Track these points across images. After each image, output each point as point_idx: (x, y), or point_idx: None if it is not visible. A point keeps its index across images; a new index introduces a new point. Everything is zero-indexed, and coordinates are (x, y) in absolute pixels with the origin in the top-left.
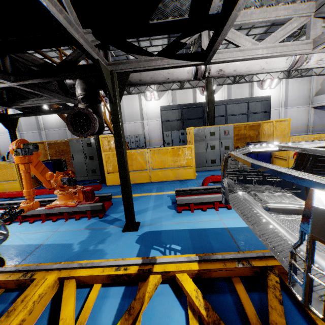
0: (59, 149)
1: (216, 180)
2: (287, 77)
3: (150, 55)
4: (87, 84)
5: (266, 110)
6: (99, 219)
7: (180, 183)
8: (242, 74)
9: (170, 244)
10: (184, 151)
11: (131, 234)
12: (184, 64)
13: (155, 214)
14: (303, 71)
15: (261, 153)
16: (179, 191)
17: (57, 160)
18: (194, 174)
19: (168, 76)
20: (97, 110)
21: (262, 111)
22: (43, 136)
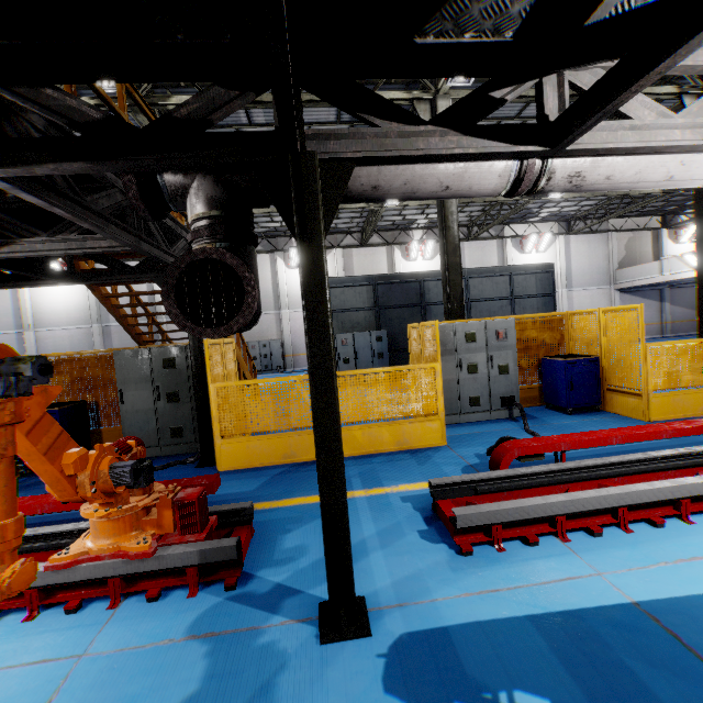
0: (83, 374)
1: (530, 452)
2: (567, 232)
3: (413, 122)
4: (225, 189)
5: (547, 292)
6: (226, 593)
7: (413, 458)
8: (618, 189)
9: (508, 688)
10: (418, 378)
11: (356, 653)
12: (501, 150)
13: (396, 561)
14: (597, 223)
15: (580, 381)
16: (440, 486)
17: (76, 405)
18: (442, 435)
19: (450, 181)
20: (249, 262)
21: (540, 294)
22: (31, 343)
